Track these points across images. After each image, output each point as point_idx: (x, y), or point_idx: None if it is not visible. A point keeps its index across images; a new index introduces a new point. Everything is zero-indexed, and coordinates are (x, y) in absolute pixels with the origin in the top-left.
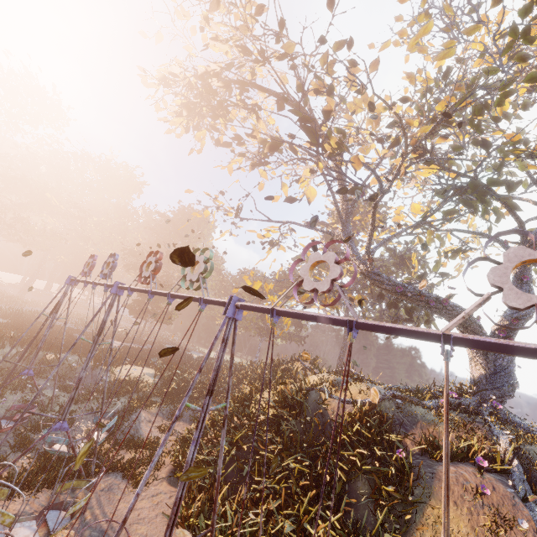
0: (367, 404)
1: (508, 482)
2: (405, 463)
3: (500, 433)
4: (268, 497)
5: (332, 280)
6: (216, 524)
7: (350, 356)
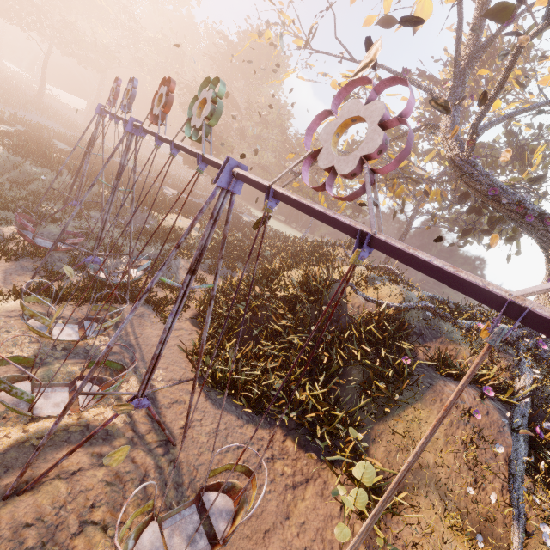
0: (393, 308)
1: (507, 412)
2: (405, 371)
3: (527, 370)
4: (269, 358)
5: (364, 157)
6: (218, 366)
7: (347, 281)
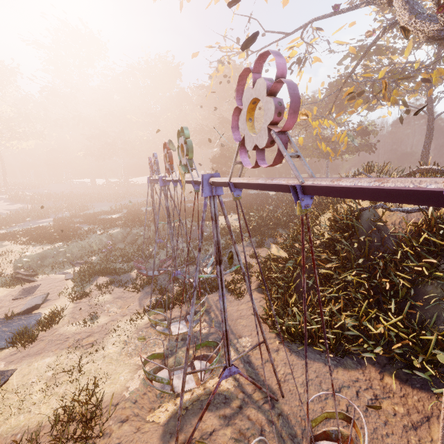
0: None
1: None
2: None
3: None
4: (331, 301)
5: (271, 125)
6: (289, 321)
7: (308, 230)
